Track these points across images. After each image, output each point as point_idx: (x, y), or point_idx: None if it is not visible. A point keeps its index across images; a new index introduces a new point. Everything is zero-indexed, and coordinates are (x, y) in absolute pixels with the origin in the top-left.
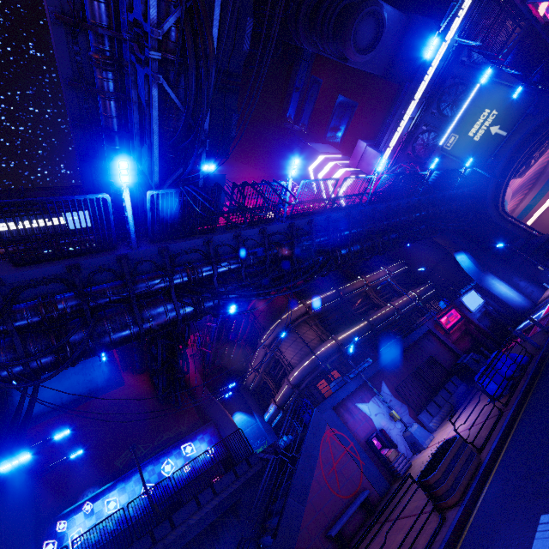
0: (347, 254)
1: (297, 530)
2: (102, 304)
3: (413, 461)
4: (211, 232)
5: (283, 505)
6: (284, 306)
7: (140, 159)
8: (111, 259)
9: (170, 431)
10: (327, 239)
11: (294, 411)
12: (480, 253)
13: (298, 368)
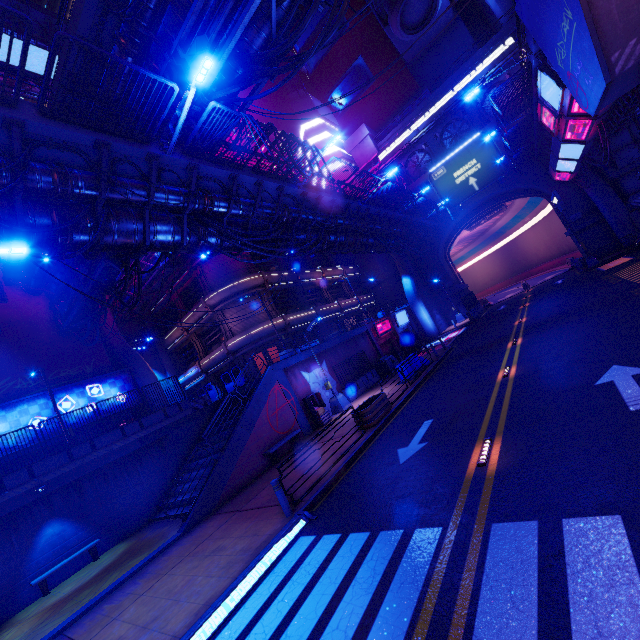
0: (334, 242)
1: (242, 448)
2: (130, 200)
3: (333, 418)
4: (238, 169)
5: (233, 431)
6: (241, 271)
7: (182, 43)
8: (141, 153)
9: (71, 369)
10: (325, 221)
11: (218, 377)
12: (420, 282)
13: (240, 336)
